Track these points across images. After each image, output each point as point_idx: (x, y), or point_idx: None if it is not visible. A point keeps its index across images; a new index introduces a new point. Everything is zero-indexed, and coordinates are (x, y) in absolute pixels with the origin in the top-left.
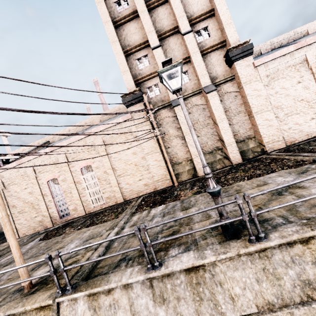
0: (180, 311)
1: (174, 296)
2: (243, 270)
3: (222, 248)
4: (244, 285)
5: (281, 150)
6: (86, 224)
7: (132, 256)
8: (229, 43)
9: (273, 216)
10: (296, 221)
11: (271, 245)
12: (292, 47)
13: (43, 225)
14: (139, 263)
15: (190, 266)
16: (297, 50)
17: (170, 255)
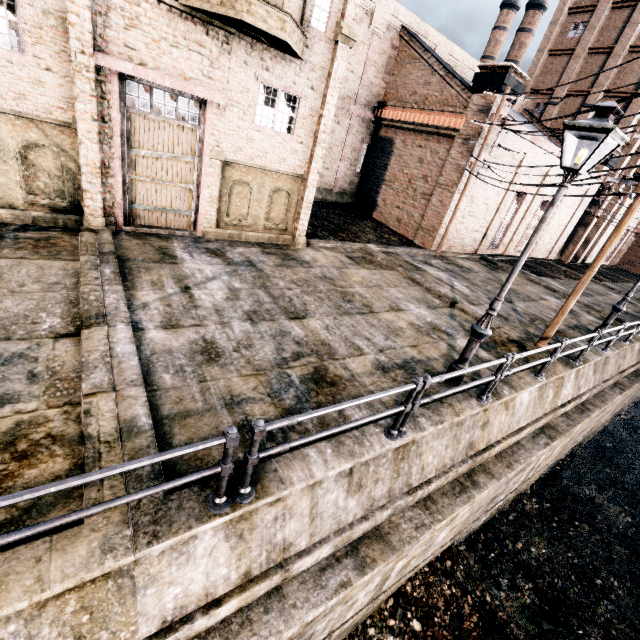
0: None
1: None
2: None
3: None
4: None
5: None
6: (564, 275)
7: None
8: None
9: None
10: None
11: None
12: None
13: (473, 246)
14: None
15: None
16: None
17: None
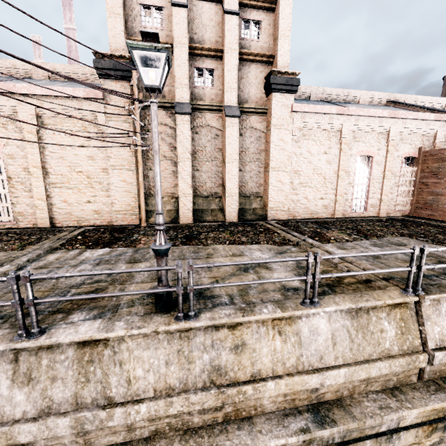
0: (51, 394)
1: (48, 375)
2: (155, 350)
3: (141, 321)
4: (149, 366)
5: (281, 221)
6: None
7: (8, 313)
8: (276, 63)
9: (222, 293)
10: (239, 304)
11: (197, 326)
12: (334, 109)
13: None
14: (13, 325)
15: (86, 339)
16: (338, 115)
17: (70, 320)
